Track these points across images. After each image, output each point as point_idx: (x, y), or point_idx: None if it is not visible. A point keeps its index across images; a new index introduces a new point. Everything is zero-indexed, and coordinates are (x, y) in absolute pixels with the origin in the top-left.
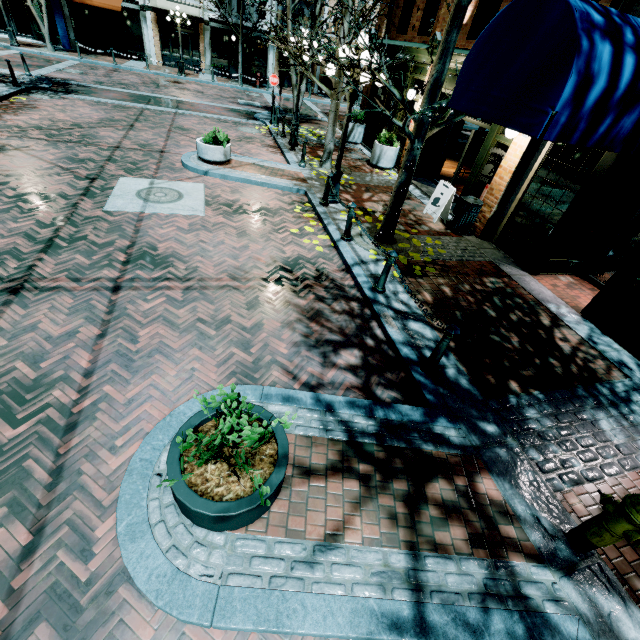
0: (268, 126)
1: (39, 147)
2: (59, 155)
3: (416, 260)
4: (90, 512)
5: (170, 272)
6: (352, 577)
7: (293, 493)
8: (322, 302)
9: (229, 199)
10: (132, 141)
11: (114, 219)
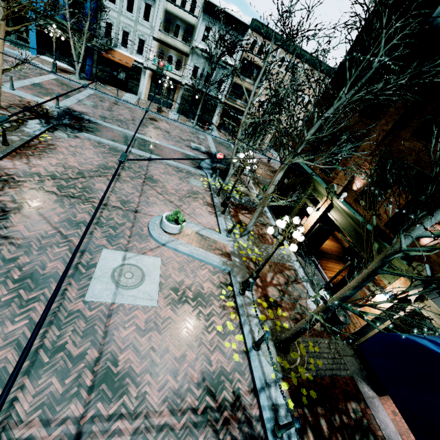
0: (209, 180)
1: (49, 204)
2: (62, 216)
3: (302, 377)
4: None
5: (124, 403)
6: None
7: None
8: None
9: (177, 280)
10: (117, 196)
11: (90, 314)
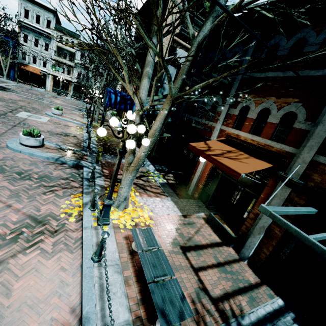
0: (83, 112)
1: None
2: (3, 104)
3: (105, 140)
4: (1, 142)
5: (30, 127)
6: (49, 154)
7: (43, 148)
8: (71, 139)
9: (57, 122)
10: (30, 106)
11: (18, 117)
